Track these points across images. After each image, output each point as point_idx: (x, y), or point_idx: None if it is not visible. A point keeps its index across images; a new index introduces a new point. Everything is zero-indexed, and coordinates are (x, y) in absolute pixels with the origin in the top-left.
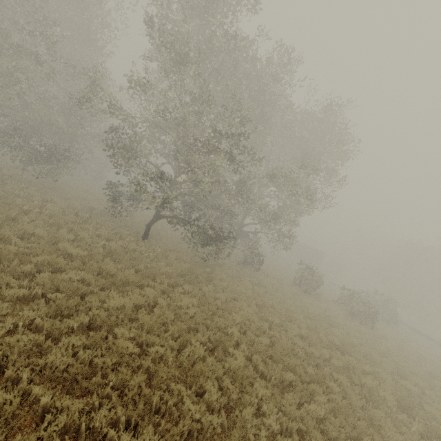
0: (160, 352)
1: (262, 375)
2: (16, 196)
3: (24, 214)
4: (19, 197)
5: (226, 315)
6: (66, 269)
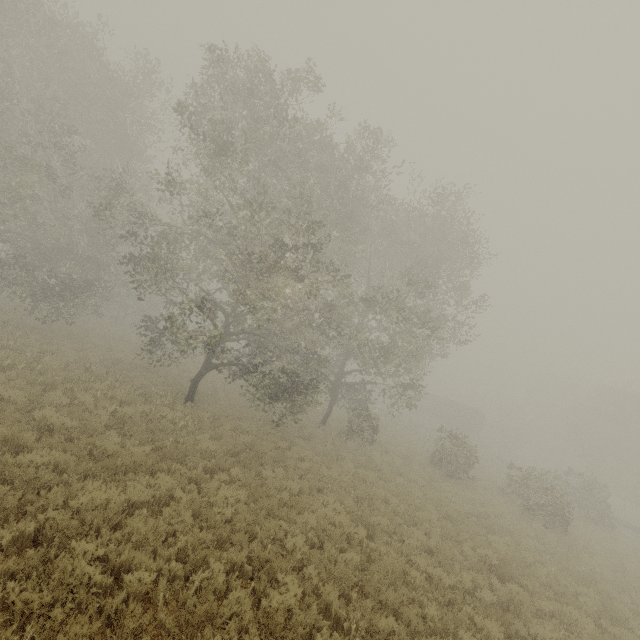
0: (144, 582)
1: (338, 623)
2: (2, 347)
3: (4, 372)
4: (7, 349)
5: (292, 517)
6: (36, 448)
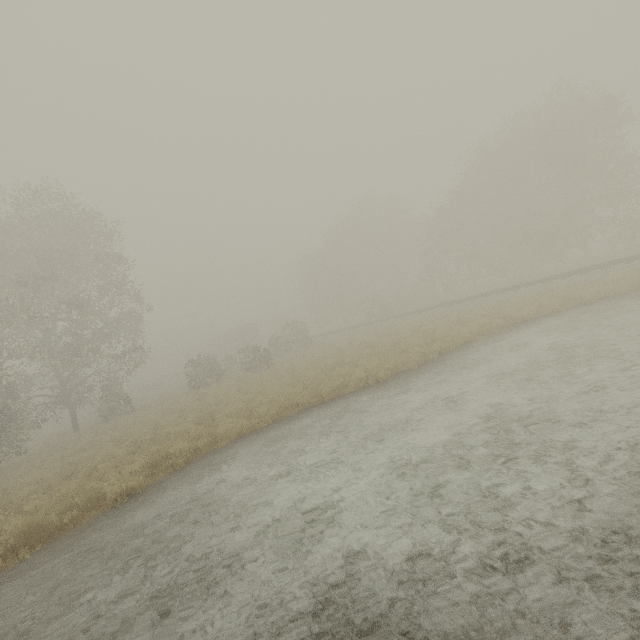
0: None
1: None
2: None
3: None
4: None
5: None
6: None
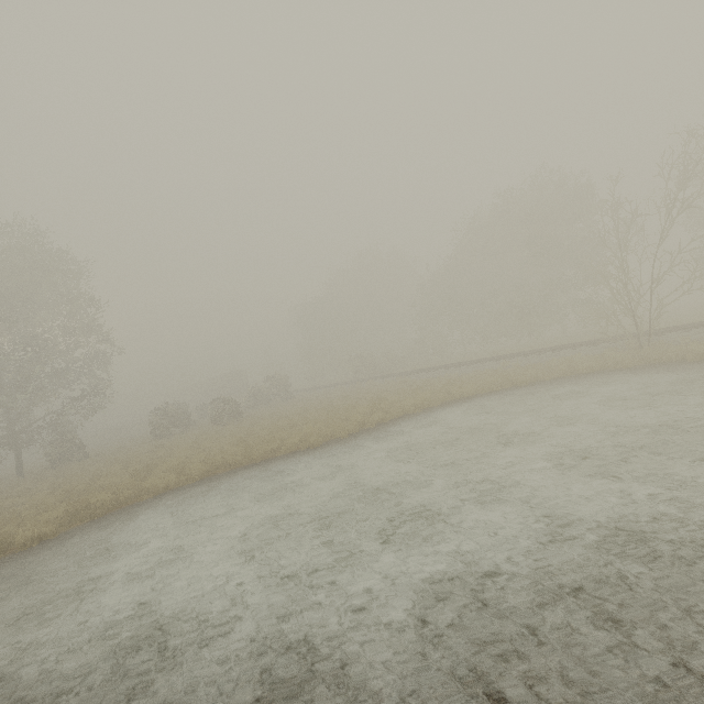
0: None
1: None
2: None
3: None
4: None
5: None
6: None
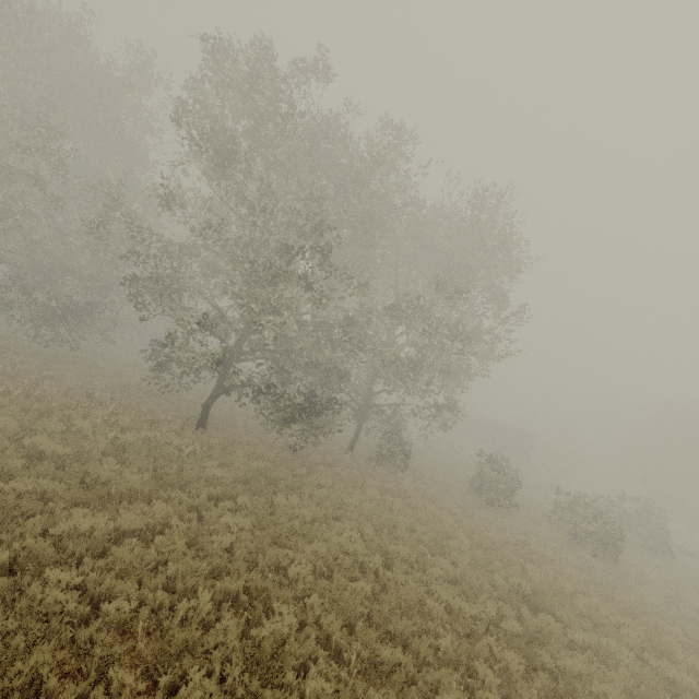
0: (122, 611)
1: (340, 655)
2: None
3: None
4: (4, 376)
5: (300, 545)
6: (23, 476)
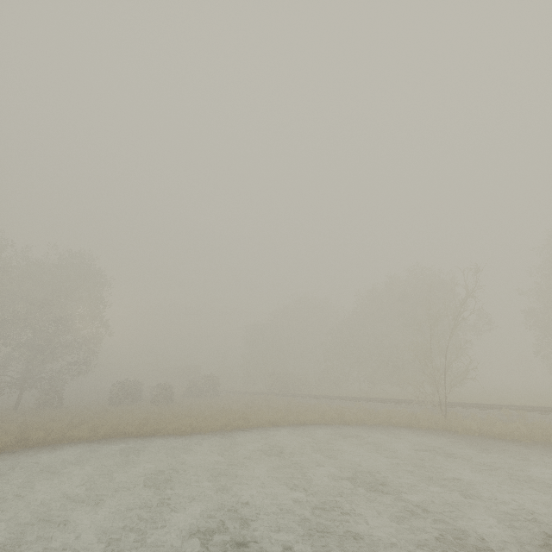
0: None
1: None
2: None
3: None
4: None
5: None
6: None
